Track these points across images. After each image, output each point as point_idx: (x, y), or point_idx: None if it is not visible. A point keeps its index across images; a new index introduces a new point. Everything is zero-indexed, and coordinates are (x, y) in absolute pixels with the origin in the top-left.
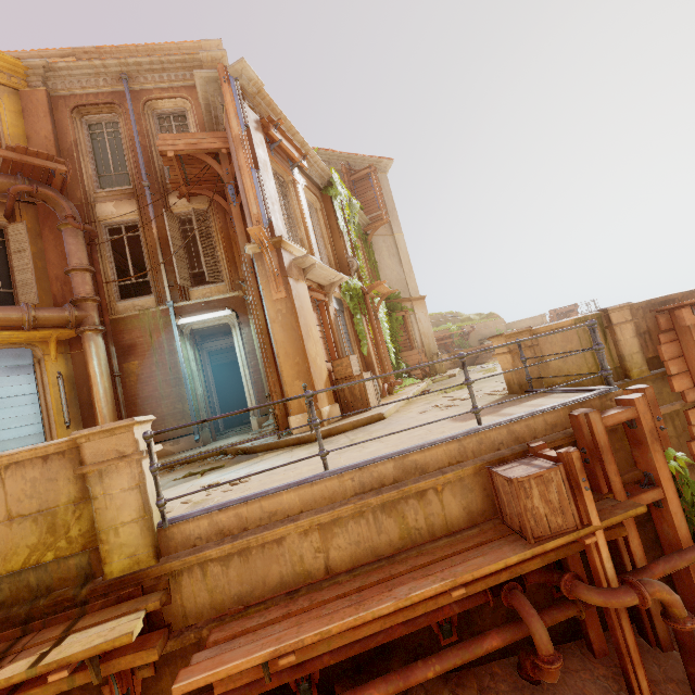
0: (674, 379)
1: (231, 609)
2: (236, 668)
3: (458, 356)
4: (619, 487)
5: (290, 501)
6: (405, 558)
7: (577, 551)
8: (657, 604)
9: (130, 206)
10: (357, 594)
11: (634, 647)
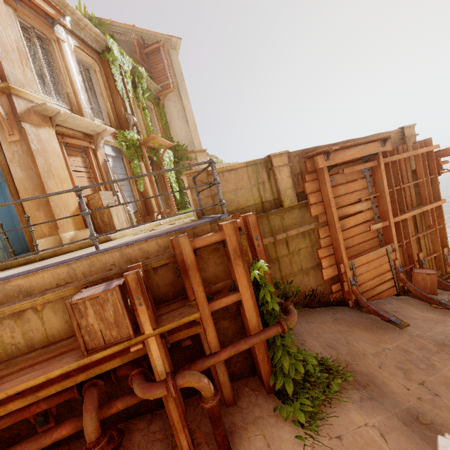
0: (312, 207)
1: None
2: None
3: (73, 189)
4: (202, 295)
5: None
6: None
7: None
8: (225, 376)
9: None
10: None
11: (178, 420)
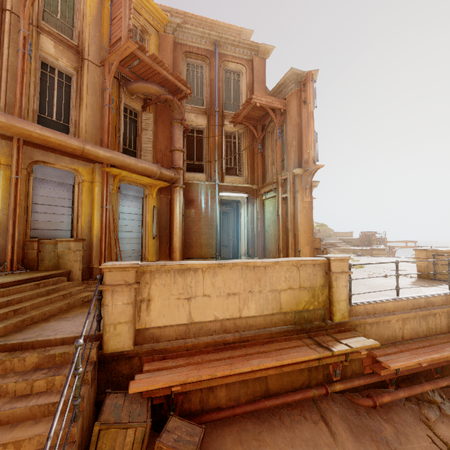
0: None
1: None
2: (408, 364)
3: (449, 259)
4: None
5: (390, 306)
6: (430, 339)
7: None
8: None
9: (203, 119)
10: (426, 348)
11: None
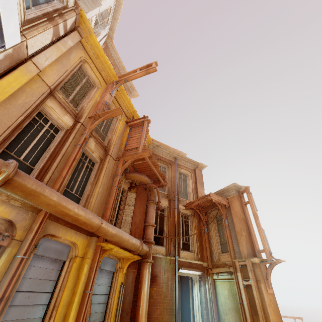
0: None
1: None
2: None
3: None
4: None
5: None
6: None
7: None
8: None
9: (166, 201)
10: None
11: None
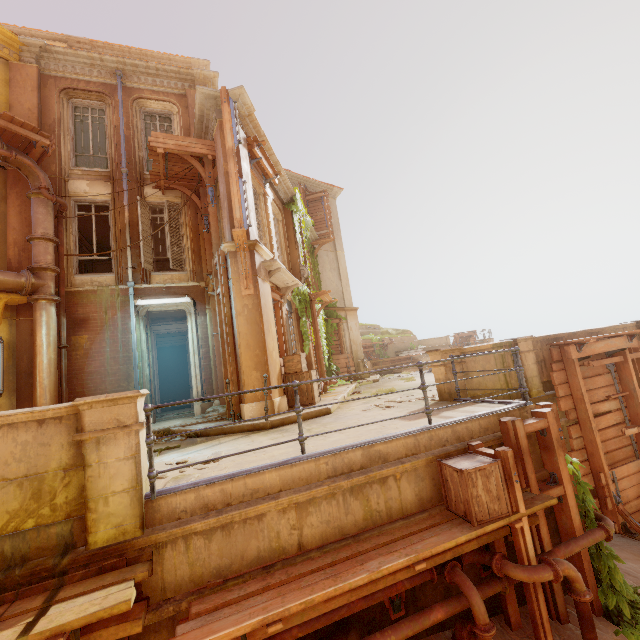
0: (561, 400)
1: (211, 582)
2: (227, 636)
3: (418, 364)
4: (534, 483)
5: (271, 480)
6: (368, 537)
7: (503, 535)
8: (558, 583)
9: (105, 188)
10: (331, 568)
11: (546, 618)
